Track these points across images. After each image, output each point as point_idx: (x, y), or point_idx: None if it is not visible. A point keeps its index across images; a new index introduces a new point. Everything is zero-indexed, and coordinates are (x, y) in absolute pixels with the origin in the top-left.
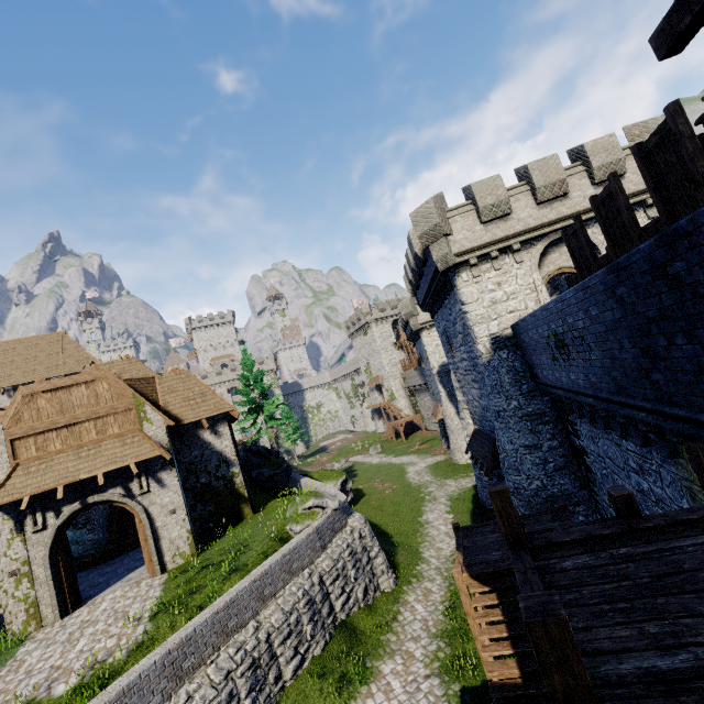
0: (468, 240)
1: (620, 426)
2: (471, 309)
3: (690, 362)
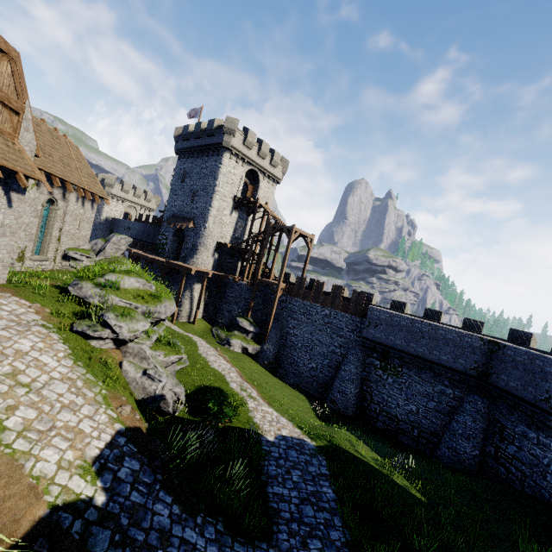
0: (116, 192)
1: (131, 243)
2: (106, 208)
3: (146, 236)
